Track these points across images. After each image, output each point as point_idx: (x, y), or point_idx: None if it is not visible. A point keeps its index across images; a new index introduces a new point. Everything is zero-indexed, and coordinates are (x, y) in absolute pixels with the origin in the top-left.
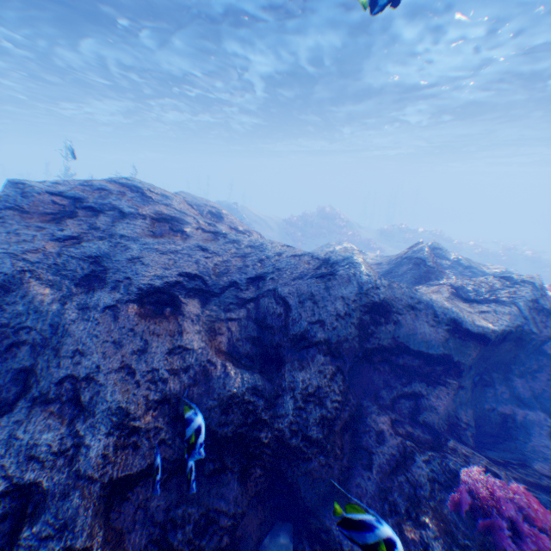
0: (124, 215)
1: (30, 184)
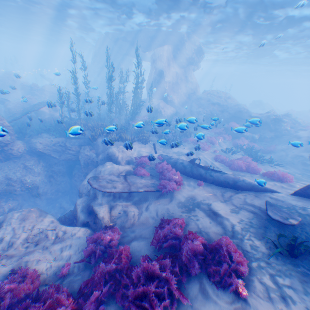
0: (214, 95)
1: (206, 90)
